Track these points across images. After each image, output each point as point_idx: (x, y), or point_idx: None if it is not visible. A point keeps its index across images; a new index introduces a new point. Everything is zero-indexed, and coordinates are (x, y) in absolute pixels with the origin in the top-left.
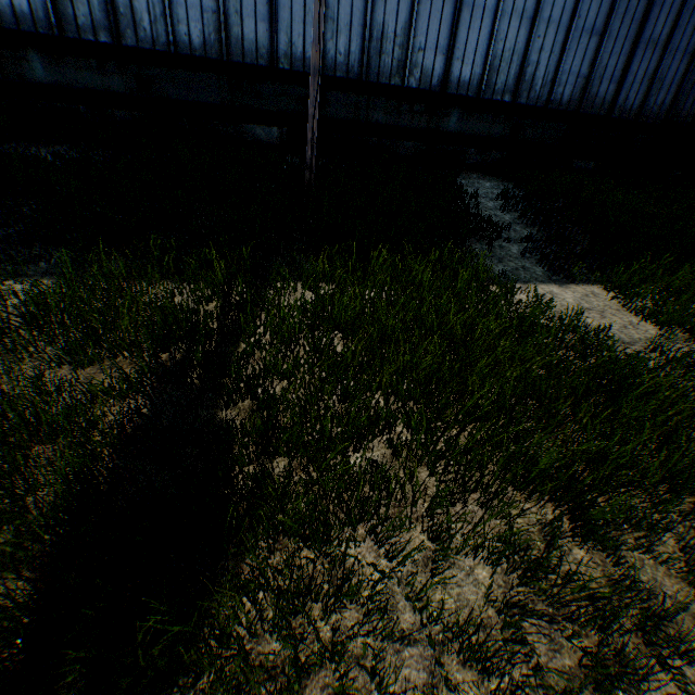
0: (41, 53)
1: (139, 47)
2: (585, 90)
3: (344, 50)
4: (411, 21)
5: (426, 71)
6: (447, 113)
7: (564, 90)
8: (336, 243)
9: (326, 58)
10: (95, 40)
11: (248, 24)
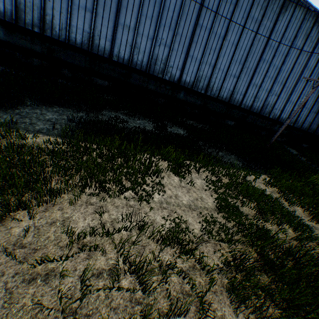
0: (185, 92)
1: (210, 95)
2: (310, 126)
3: (258, 105)
4: (275, 101)
5: (274, 114)
6: (275, 125)
7: (304, 125)
8: (301, 171)
9: (253, 106)
10: (200, 91)
11: (238, 95)
